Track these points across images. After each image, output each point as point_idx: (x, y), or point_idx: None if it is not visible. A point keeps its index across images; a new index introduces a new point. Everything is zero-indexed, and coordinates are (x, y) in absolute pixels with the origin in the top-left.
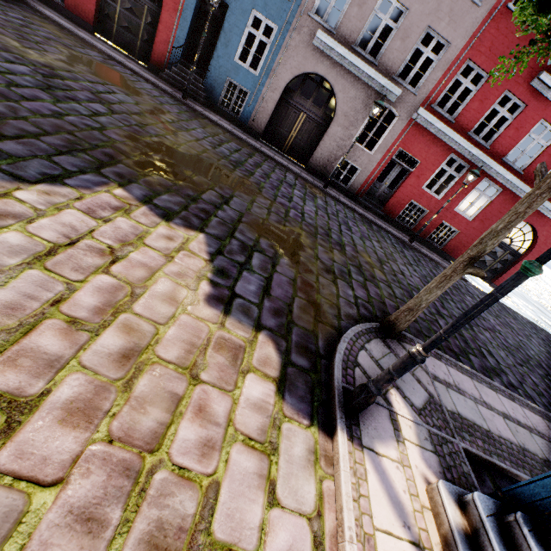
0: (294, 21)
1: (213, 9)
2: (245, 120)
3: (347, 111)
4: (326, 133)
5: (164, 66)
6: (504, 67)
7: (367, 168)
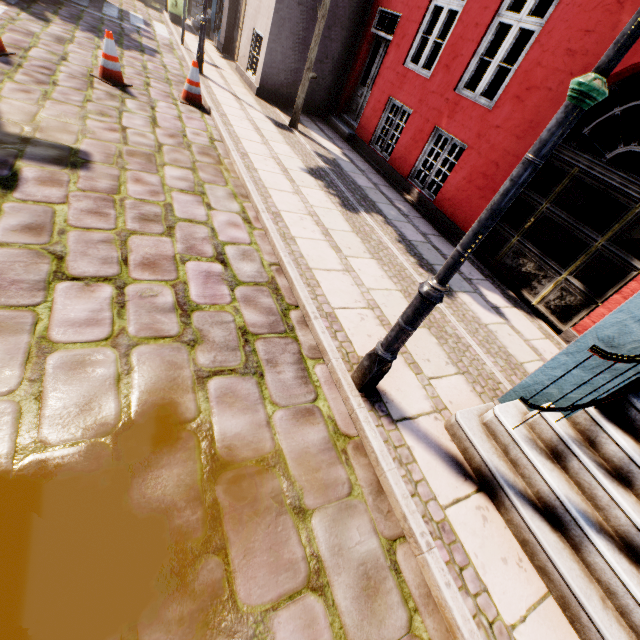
0: None
1: None
2: None
3: None
4: None
5: None
6: None
7: None
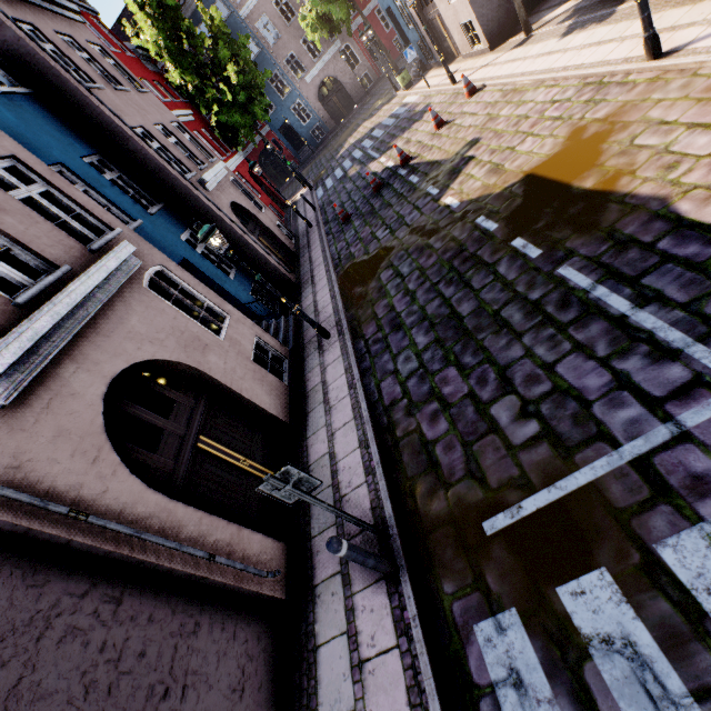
0: (299, 91)
1: (291, 125)
2: (328, 131)
3: (338, 73)
4: (345, 87)
5: (298, 162)
6: (349, 34)
7: (367, 67)
